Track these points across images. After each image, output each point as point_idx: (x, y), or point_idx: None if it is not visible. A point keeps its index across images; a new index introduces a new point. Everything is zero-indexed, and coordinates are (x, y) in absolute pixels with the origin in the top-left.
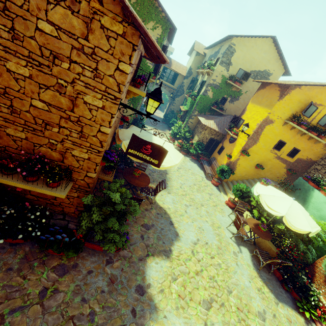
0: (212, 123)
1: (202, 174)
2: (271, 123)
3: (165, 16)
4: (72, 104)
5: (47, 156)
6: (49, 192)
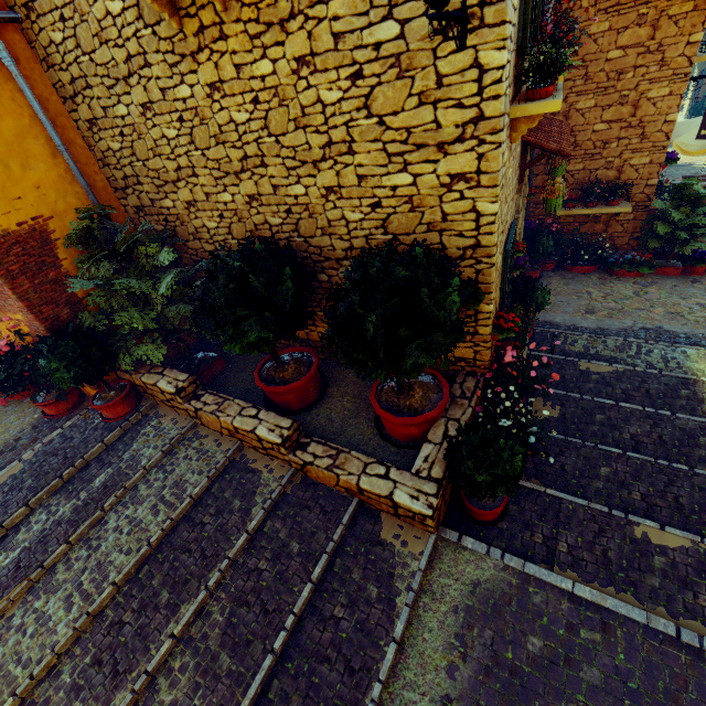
0: None
1: None
2: None
3: None
4: (633, 109)
5: (601, 180)
6: (614, 210)
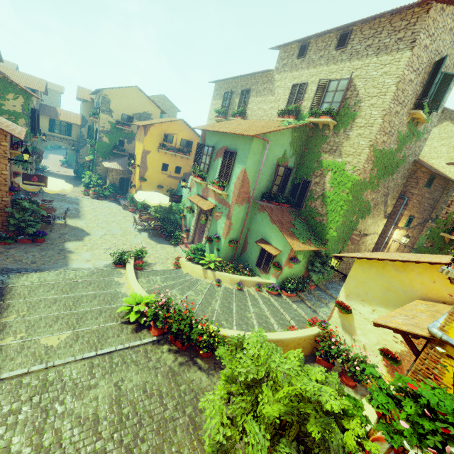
0: (115, 164)
1: (120, 208)
2: (149, 153)
3: (22, 89)
4: None
5: None
6: None
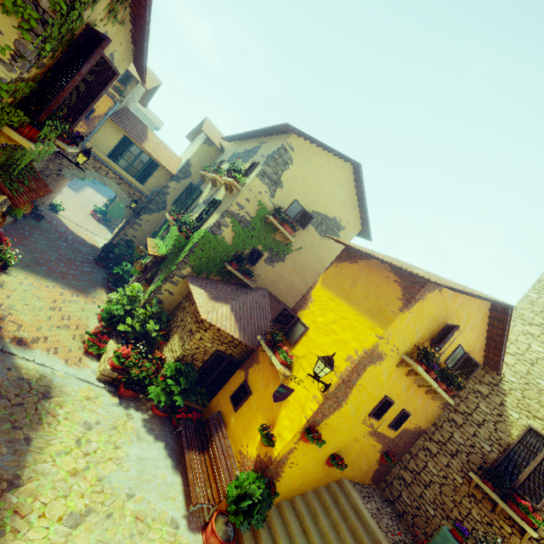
0: (227, 314)
1: (178, 499)
2: (379, 360)
3: None
4: None
5: None
6: None
